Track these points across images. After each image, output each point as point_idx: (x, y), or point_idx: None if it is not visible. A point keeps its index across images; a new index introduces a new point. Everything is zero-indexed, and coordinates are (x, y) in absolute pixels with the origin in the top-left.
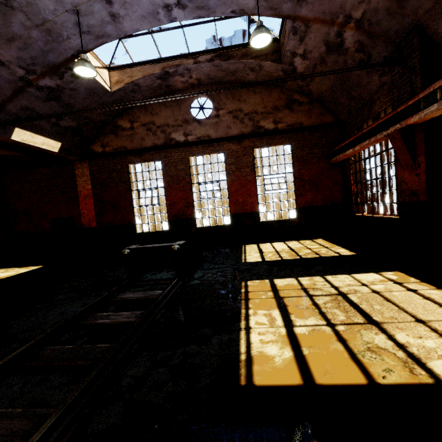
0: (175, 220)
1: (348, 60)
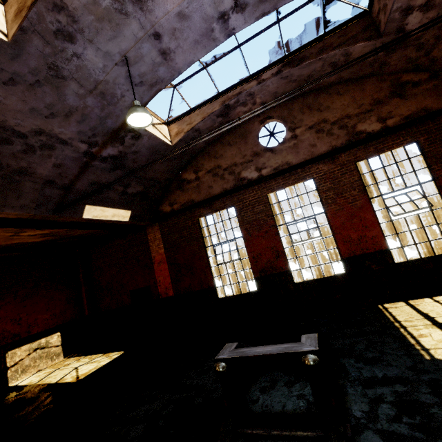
0: (264, 277)
1: None
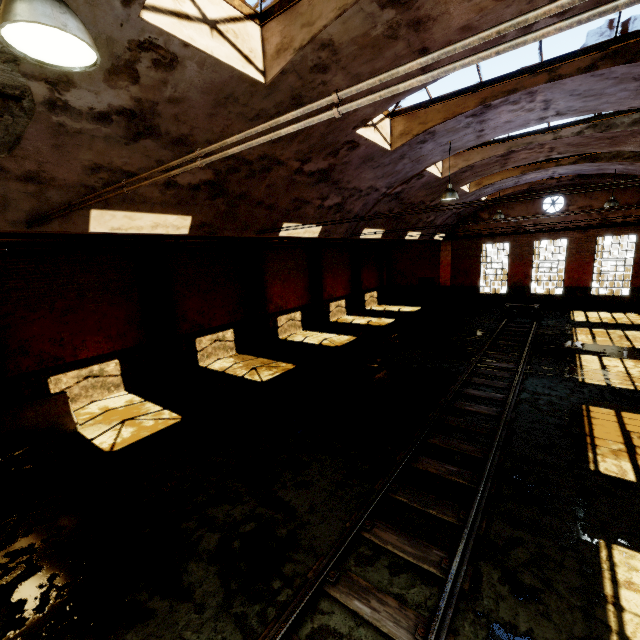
0: (513, 287)
1: None
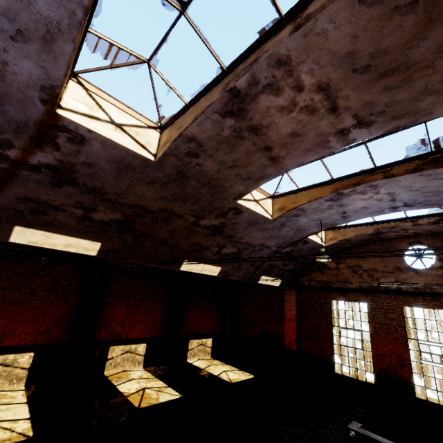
0: (384, 376)
1: None
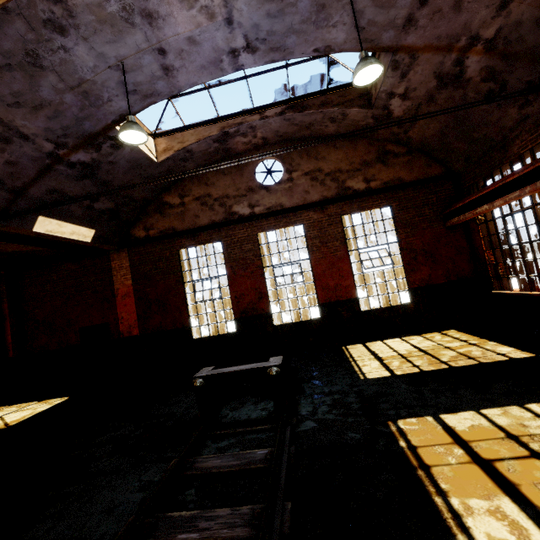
0: (245, 318)
1: (469, 93)
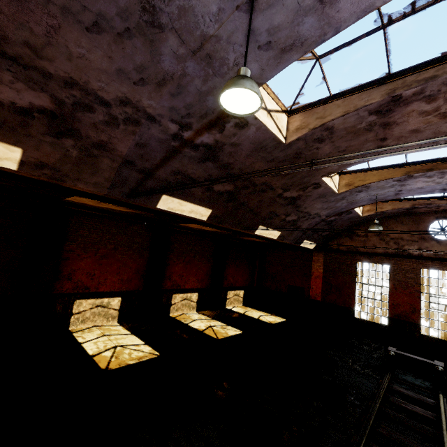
0: (397, 319)
1: None
